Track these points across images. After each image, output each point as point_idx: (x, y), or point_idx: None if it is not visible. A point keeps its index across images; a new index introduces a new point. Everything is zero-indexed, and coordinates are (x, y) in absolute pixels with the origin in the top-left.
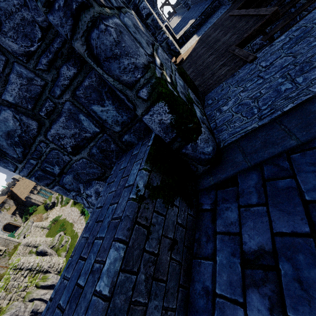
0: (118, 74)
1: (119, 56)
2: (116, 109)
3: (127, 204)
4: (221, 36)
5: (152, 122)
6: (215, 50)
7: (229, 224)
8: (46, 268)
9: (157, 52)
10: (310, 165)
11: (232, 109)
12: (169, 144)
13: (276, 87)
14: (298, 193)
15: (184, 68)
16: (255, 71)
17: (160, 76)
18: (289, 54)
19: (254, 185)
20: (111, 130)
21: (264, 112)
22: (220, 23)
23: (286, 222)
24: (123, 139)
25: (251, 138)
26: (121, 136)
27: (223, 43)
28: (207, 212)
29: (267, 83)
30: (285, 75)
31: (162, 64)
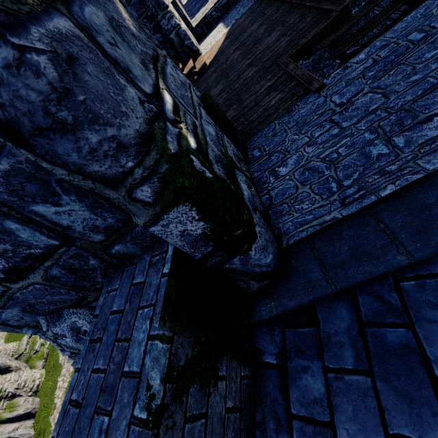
0: (77, 162)
1: (73, 126)
2: (90, 208)
3: (129, 435)
4: (263, 34)
5: (168, 235)
6: (256, 58)
7: (312, 401)
8: (12, 391)
9: (164, 75)
10: (434, 307)
11: (294, 176)
12: (200, 261)
13: (362, 147)
14: (421, 358)
15: (208, 82)
16: (325, 111)
17: (176, 147)
18: (376, 88)
19: (345, 330)
20: (85, 240)
21: (348, 192)
22: (259, 10)
23: (407, 413)
24: (113, 251)
25: (331, 238)
26: (107, 247)
27: (268, 47)
28: (271, 367)
29: (347, 136)
30: (375, 128)
31: (176, 107)
